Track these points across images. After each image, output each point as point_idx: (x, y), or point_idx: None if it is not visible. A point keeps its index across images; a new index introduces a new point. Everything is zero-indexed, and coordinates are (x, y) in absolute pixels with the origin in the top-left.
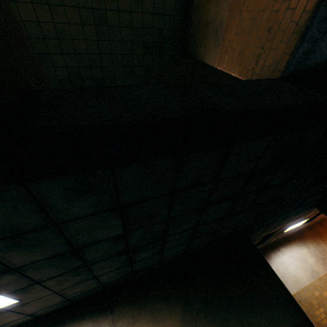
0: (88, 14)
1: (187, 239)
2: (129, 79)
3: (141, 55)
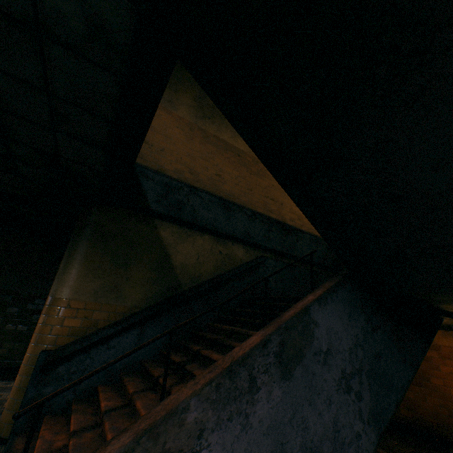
0: None
1: None
2: None
3: None
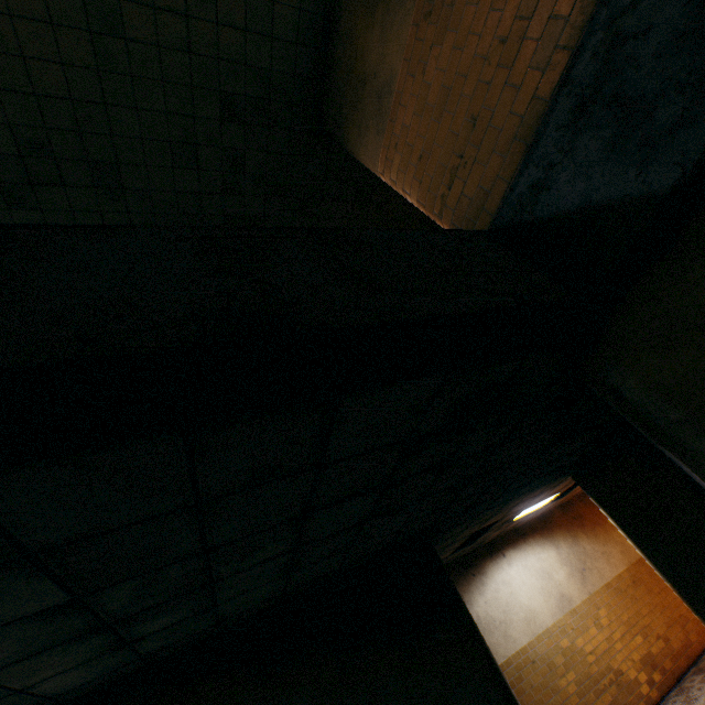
0: (70, 1)
1: (278, 573)
2: (186, 174)
3: (216, 122)
